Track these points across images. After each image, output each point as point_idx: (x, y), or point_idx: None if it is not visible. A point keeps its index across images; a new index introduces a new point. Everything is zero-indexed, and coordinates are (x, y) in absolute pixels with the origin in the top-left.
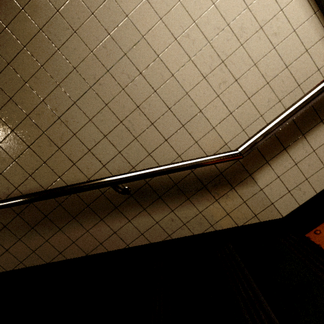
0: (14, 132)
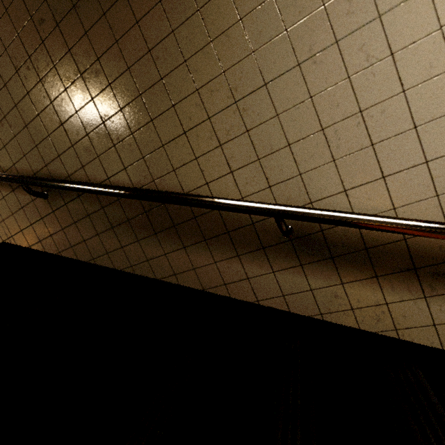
0: (174, 108)
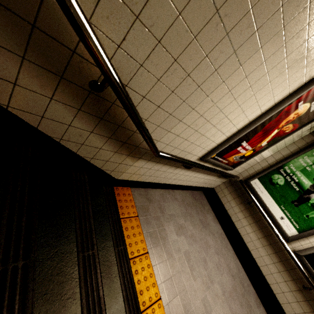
0: None
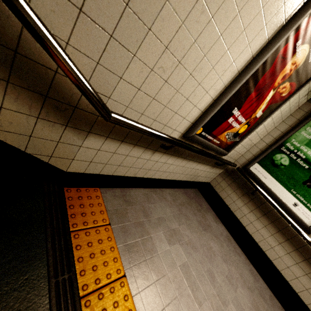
0: None
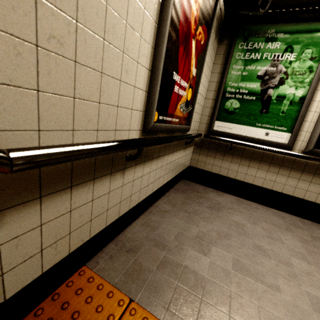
0: None
